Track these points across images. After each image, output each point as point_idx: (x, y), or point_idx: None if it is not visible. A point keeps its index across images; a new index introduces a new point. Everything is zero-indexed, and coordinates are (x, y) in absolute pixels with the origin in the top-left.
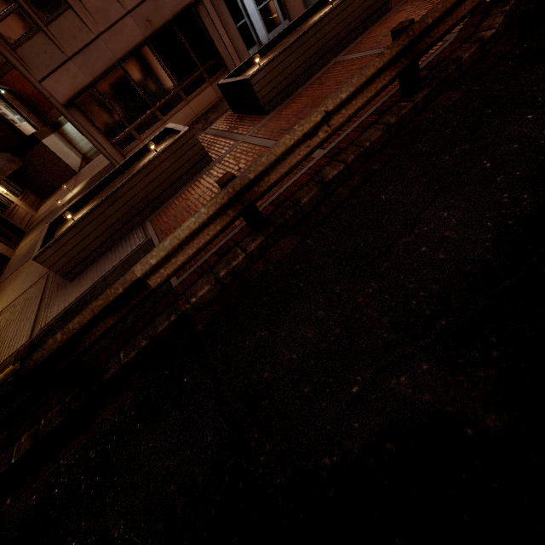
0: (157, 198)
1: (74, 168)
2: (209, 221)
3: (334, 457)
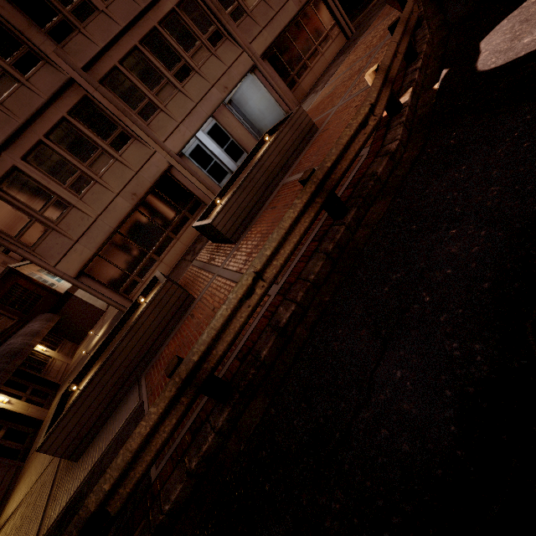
0: (149, 350)
1: (102, 308)
2: (162, 418)
3: None
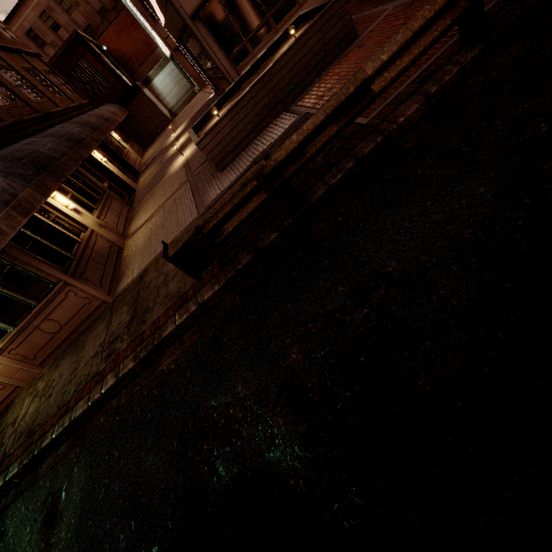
0: (300, 83)
1: (168, 117)
2: (440, 13)
3: None
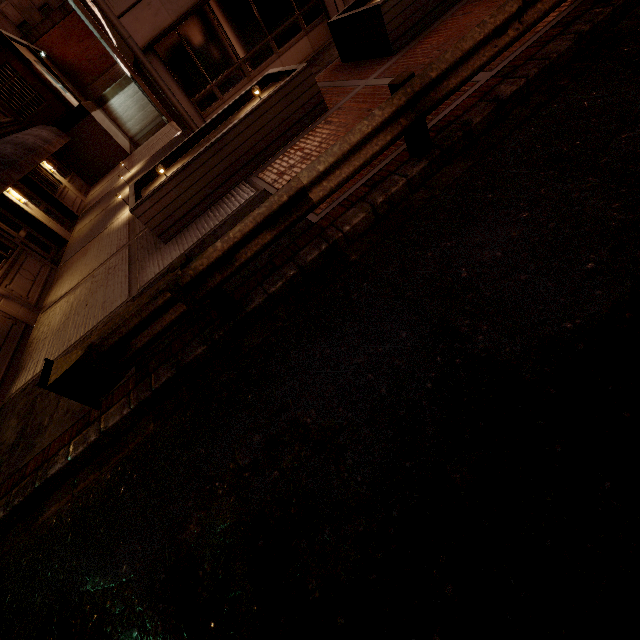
0: (263, 151)
1: (125, 149)
2: (380, 128)
3: (576, 321)
